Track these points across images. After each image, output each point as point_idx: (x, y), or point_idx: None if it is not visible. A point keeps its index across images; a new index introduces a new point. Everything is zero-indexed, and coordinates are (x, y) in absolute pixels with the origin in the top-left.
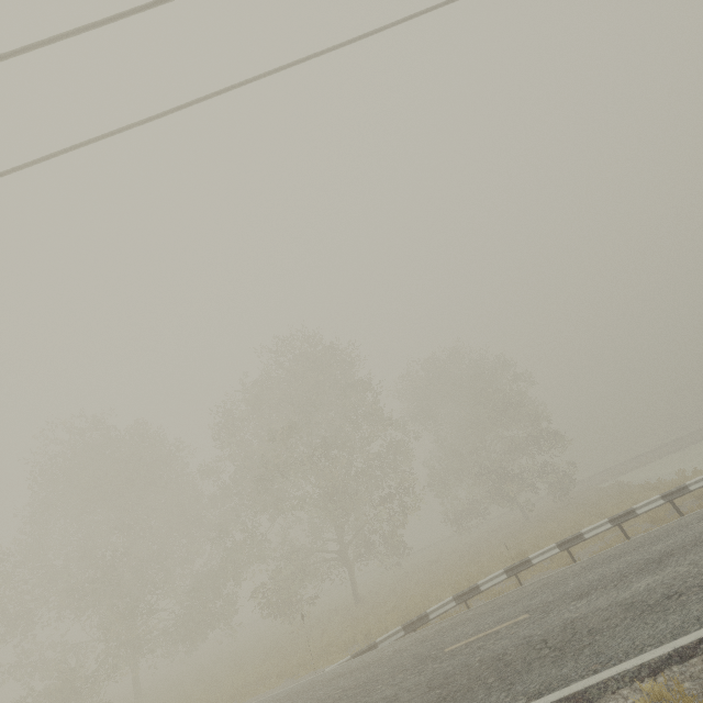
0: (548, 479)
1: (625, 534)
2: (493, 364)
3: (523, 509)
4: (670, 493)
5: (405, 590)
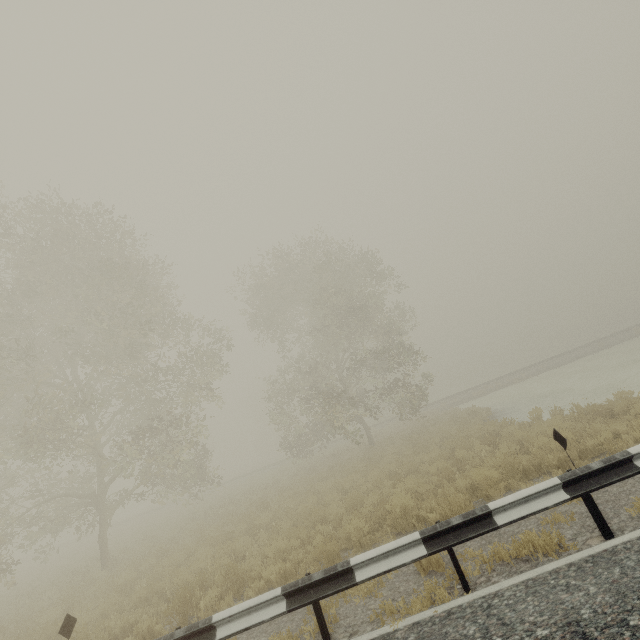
0: (394, 402)
1: (320, 627)
2: (355, 261)
3: (369, 432)
4: (446, 530)
5: (139, 562)
